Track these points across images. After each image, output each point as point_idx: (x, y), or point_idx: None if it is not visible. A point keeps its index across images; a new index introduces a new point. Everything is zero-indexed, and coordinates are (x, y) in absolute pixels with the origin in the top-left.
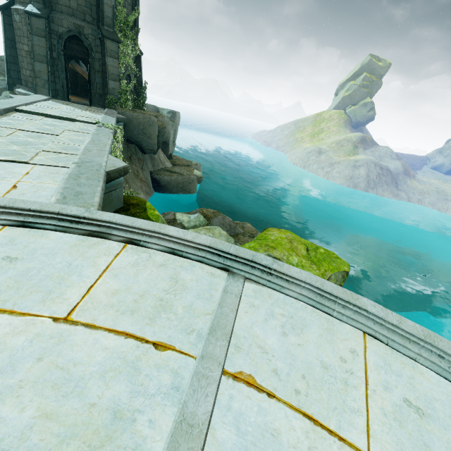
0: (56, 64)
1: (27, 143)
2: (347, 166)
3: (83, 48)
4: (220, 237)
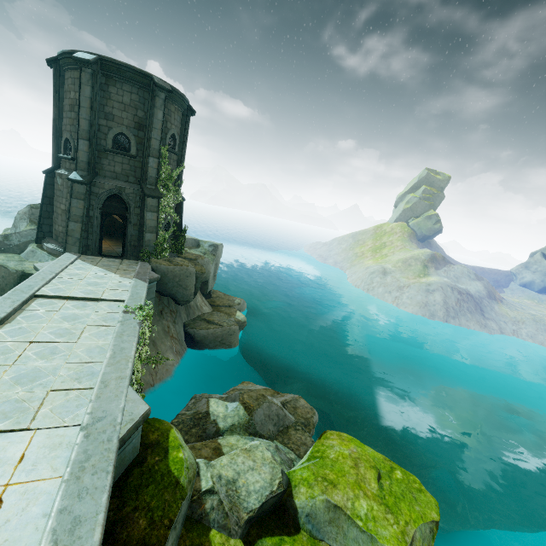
0: (92, 221)
1: (35, 375)
2: (418, 290)
3: (122, 205)
4: (263, 467)
